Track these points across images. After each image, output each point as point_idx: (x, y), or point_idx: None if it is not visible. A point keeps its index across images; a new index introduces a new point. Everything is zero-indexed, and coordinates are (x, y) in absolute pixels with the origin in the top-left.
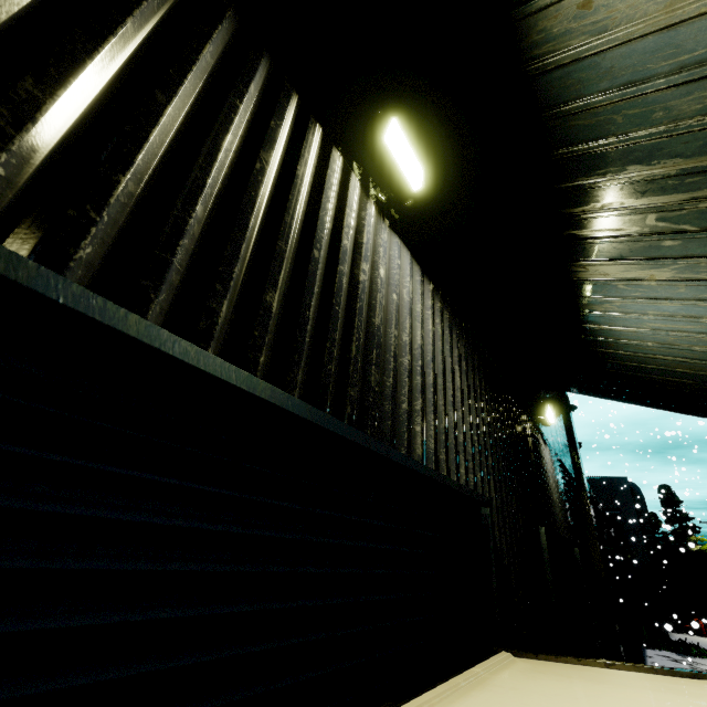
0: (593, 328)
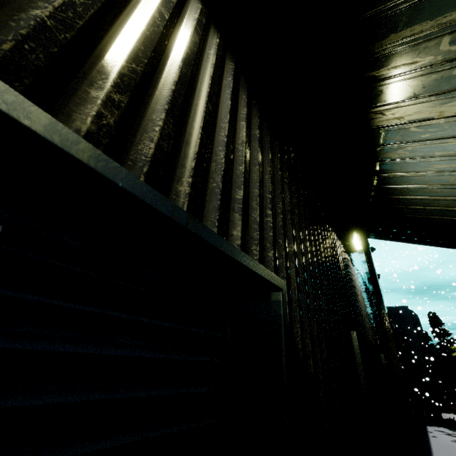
0: (388, 176)
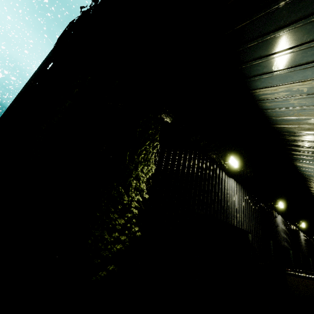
0: None
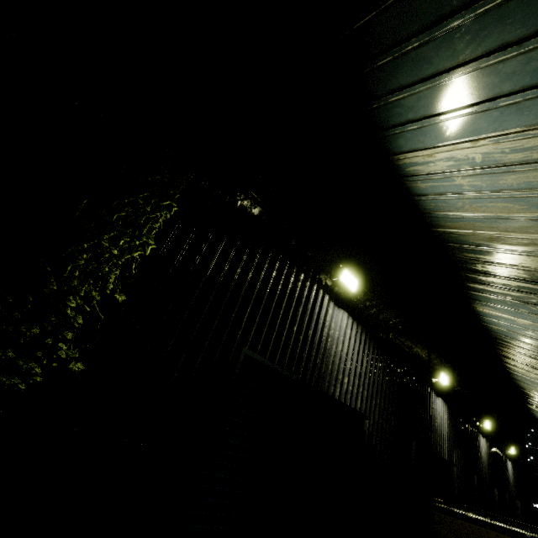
0: (535, 416)
